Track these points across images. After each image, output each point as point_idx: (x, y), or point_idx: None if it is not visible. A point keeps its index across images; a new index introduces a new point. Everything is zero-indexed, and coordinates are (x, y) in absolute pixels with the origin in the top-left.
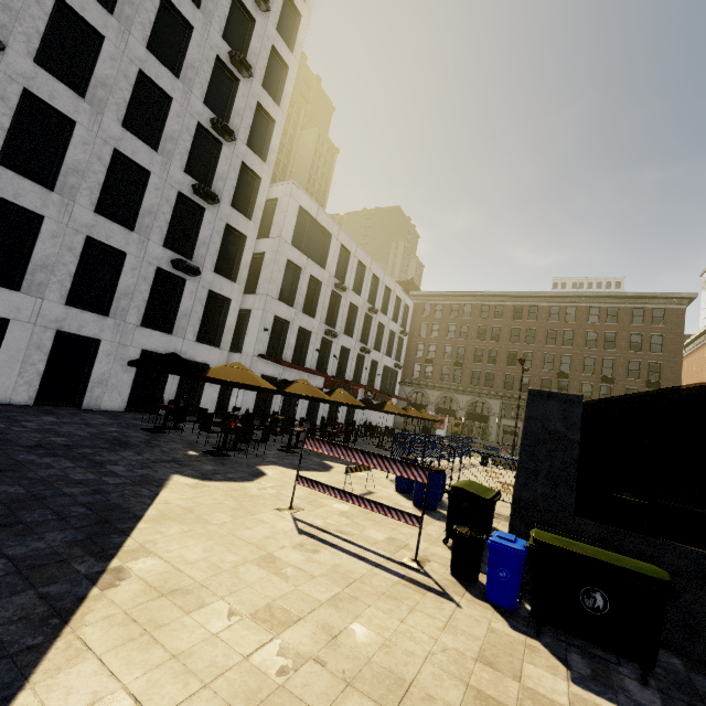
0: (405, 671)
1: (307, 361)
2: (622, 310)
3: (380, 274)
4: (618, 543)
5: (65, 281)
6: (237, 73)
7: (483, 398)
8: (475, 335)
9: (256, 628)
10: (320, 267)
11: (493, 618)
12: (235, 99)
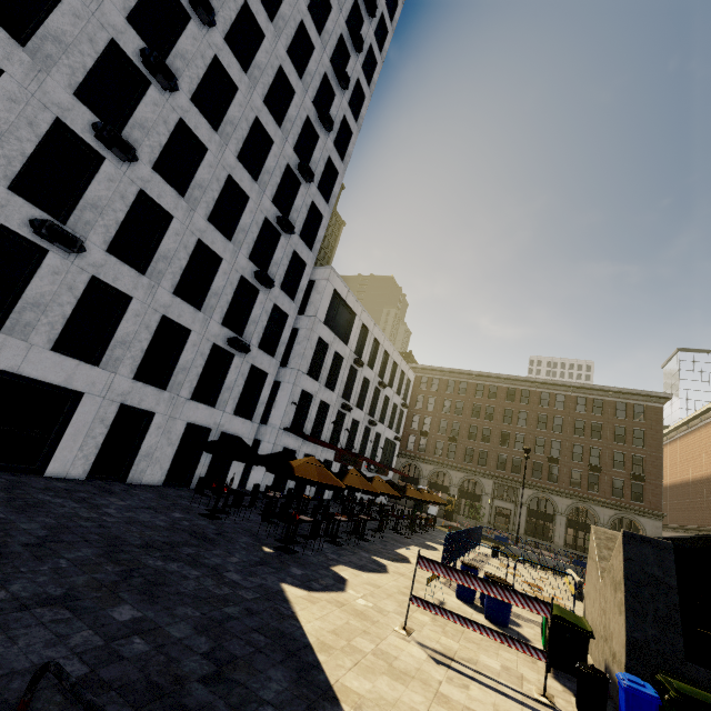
0: None
1: (323, 433)
2: (607, 403)
3: (390, 349)
4: None
5: (137, 357)
6: (300, 177)
7: (476, 476)
8: (470, 413)
9: None
10: (344, 343)
11: None
12: (296, 198)
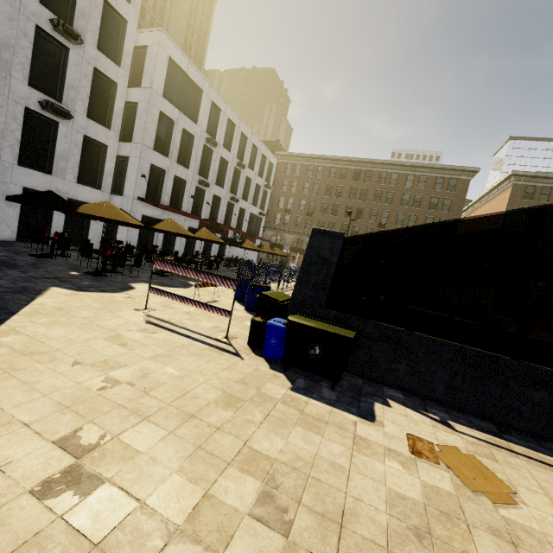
0: (187, 387)
1: (183, 206)
2: (429, 178)
3: (248, 133)
4: (345, 322)
5: None
6: None
7: None
8: (324, 192)
9: (91, 370)
10: (192, 122)
11: (262, 364)
12: None
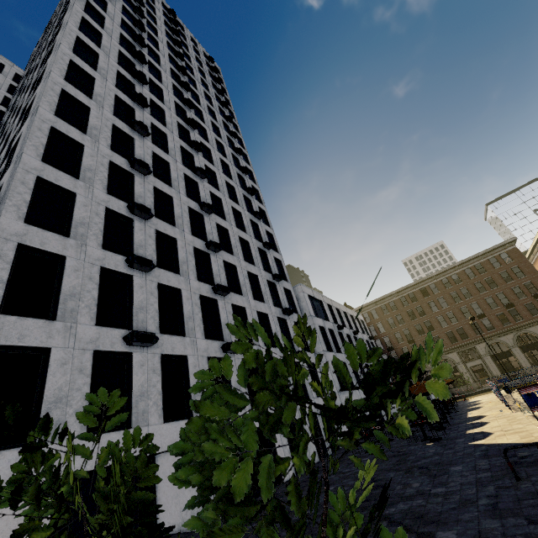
0: None
1: (353, 382)
2: (483, 263)
3: (344, 309)
4: None
5: None
6: (264, 249)
7: (443, 356)
8: (409, 318)
9: None
10: (328, 321)
11: None
12: (269, 261)
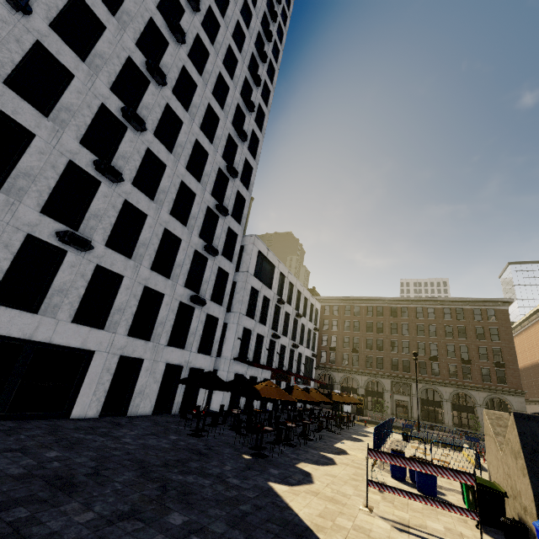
0: None
1: (261, 359)
2: (466, 310)
3: (301, 288)
4: None
5: (129, 319)
6: (228, 175)
7: (377, 378)
8: (365, 329)
9: None
10: (269, 289)
11: None
12: (226, 190)
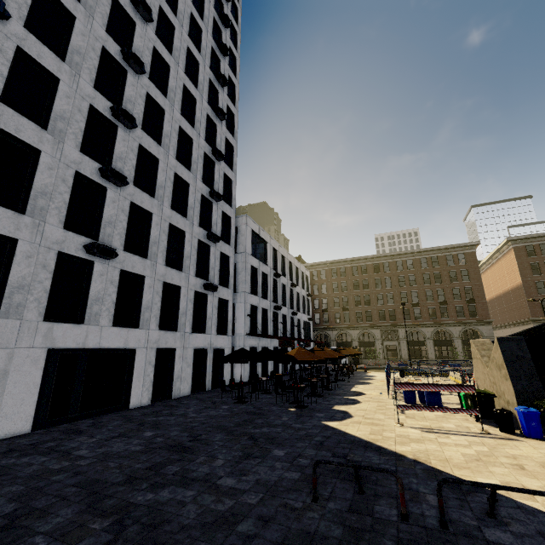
0: None
1: (268, 330)
2: (440, 257)
3: (291, 259)
4: None
5: (157, 314)
6: (213, 158)
7: (368, 330)
8: (352, 288)
9: (491, 462)
10: (265, 265)
11: (541, 442)
12: (214, 174)
